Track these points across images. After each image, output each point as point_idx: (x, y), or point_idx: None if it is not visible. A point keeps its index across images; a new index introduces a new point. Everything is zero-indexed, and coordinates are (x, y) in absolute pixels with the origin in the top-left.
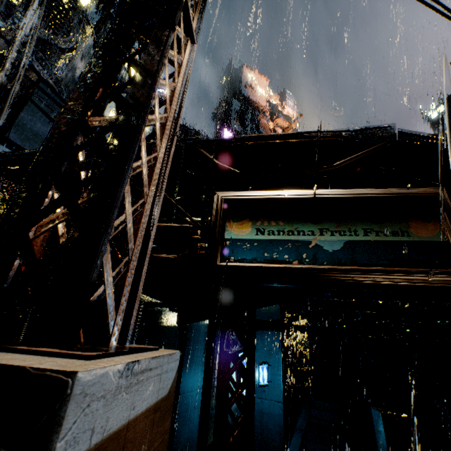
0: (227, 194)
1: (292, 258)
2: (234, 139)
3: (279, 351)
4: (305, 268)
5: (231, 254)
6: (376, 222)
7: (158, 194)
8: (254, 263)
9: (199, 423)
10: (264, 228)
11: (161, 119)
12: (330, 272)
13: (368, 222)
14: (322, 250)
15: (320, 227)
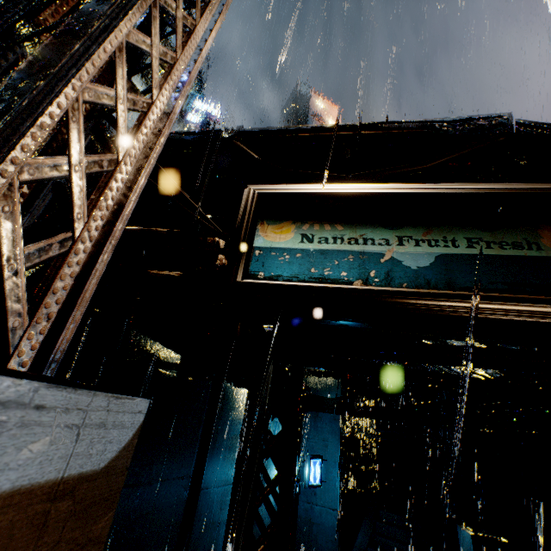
0: (263, 187)
1: (353, 277)
2: (283, 130)
3: (337, 442)
4: (372, 290)
5: (260, 268)
6: (487, 229)
7: (145, 157)
8: (294, 282)
9: (226, 530)
10: (313, 234)
11: (165, 55)
12: (412, 297)
13: (474, 228)
14: (400, 266)
15: (400, 235)
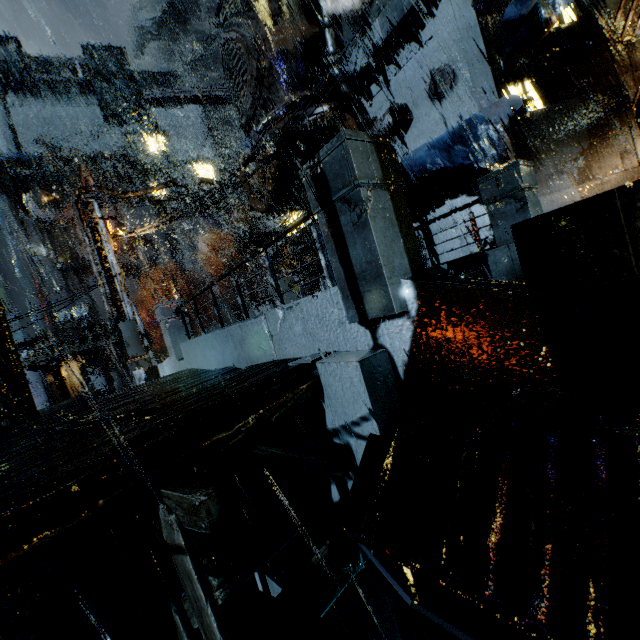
0: None
1: None
2: None
3: None
4: None
5: None
6: None
7: None
8: None
9: None
10: None
11: None
12: None
13: None
14: None
15: None
